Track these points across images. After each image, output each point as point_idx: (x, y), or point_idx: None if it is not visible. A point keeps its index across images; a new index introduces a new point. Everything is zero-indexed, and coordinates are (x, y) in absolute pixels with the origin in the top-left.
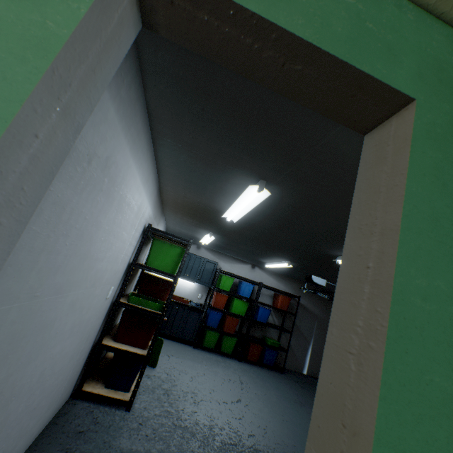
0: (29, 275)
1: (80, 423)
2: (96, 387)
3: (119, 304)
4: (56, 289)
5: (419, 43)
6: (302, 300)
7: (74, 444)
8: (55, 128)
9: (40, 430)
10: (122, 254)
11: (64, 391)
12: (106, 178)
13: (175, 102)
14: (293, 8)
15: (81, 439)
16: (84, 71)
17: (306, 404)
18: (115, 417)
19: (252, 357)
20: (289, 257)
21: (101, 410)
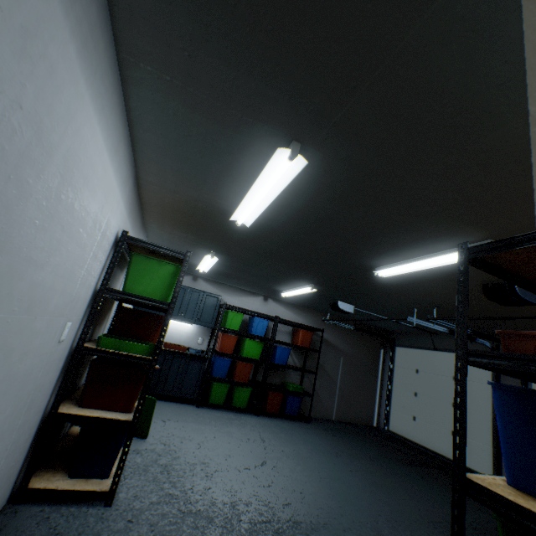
0: None
1: None
2: (53, 480)
3: (84, 351)
4: None
5: None
6: (325, 334)
7: None
8: None
9: None
10: (81, 269)
11: None
12: (28, 82)
13: None
14: None
15: None
16: None
17: (342, 453)
18: (88, 520)
19: (271, 408)
20: (313, 279)
21: (63, 514)
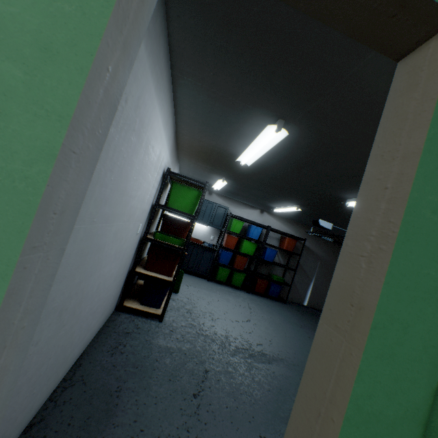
0: (90, 203)
1: (126, 327)
2: (134, 304)
3: (147, 240)
4: (105, 218)
5: None
6: (307, 243)
7: (124, 340)
8: (118, 62)
9: (98, 329)
10: (147, 195)
11: (111, 304)
12: (137, 118)
13: (198, 35)
14: None
15: (129, 337)
16: (137, 2)
17: (306, 327)
18: (151, 325)
19: (259, 289)
20: (298, 202)
21: (140, 320)
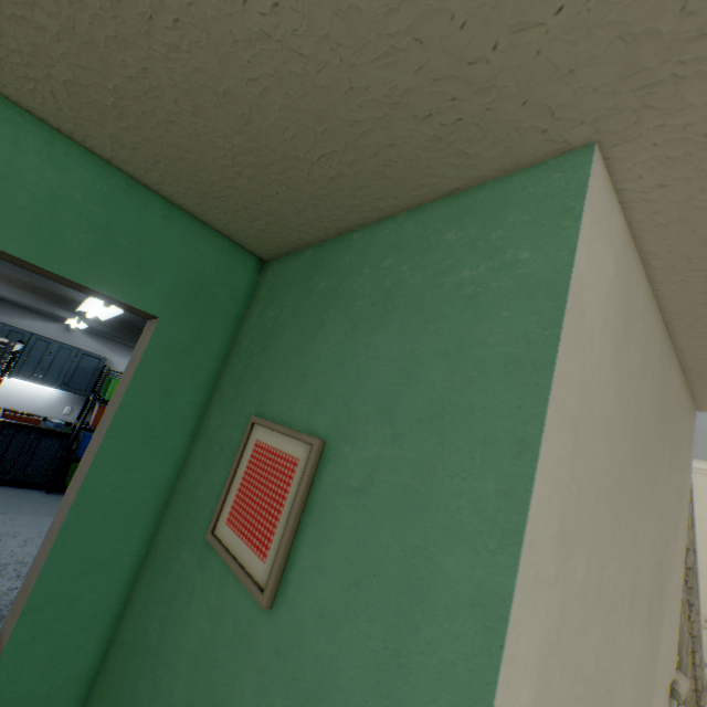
0: None
1: None
2: None
3: None
4: None
5: (184, 259)
6: None
7: None
8: None
9: None
10: None
11: None
12: None
13: None
14: (9, 219)
15: None
16: None
17: None
18: None
19: None
20: None
21: None
